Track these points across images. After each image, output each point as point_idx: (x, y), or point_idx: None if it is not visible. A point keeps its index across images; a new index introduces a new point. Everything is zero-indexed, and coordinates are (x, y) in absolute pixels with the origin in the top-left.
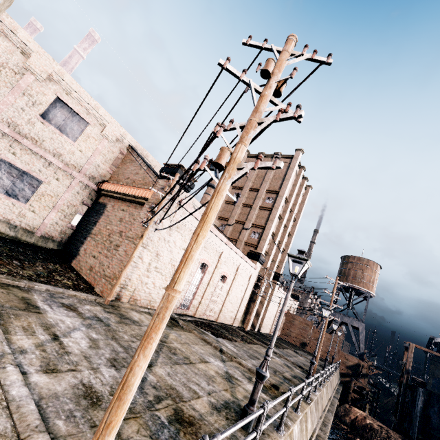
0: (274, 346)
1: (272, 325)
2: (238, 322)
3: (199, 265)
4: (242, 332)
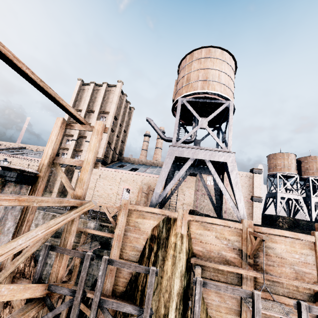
0: None
1: (111, 204)
2: None
3: None
4: None
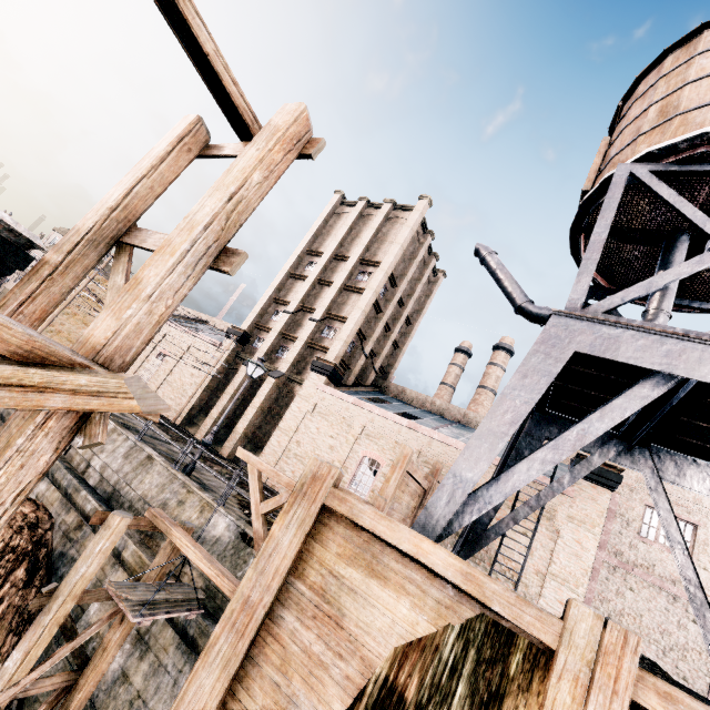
0: None
1: None
2: (181, 418)
3: None
4: None
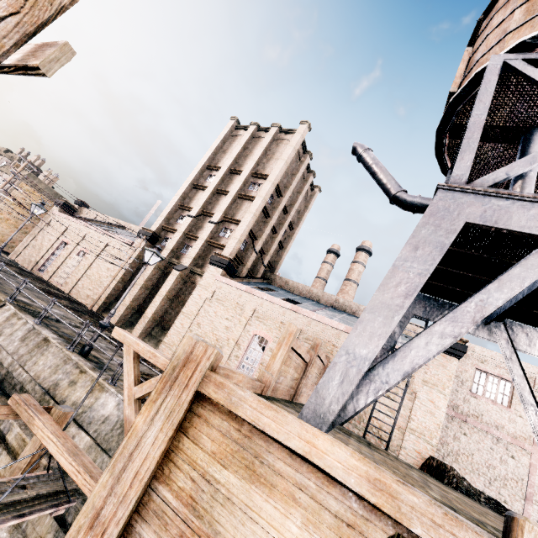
0: (61, 303)
1: None
2: (98, 306)
3: (60, 243)
4: (60, 293)
